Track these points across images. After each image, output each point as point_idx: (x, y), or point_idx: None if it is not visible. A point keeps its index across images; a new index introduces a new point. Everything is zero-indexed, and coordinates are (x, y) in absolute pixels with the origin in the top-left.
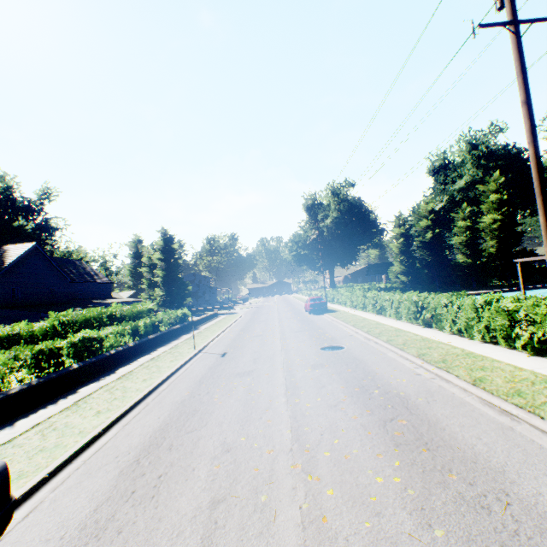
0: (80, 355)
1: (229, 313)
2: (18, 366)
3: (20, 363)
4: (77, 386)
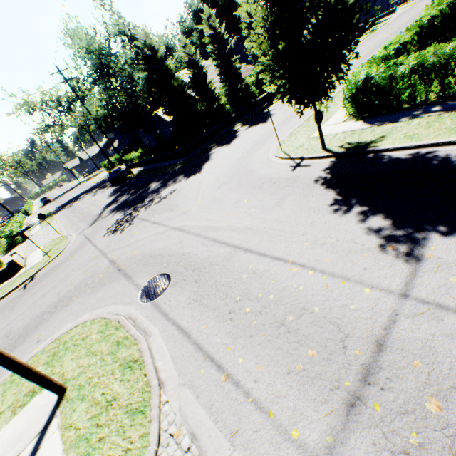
0: None
1: (384, 21)
2: None
3: None
4: None
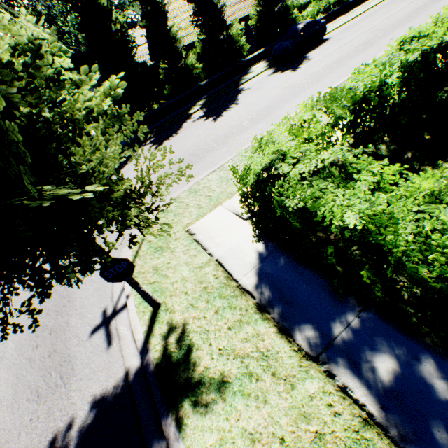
0: (337, 5)
1: None
2: (318, 12)
3: (318, 10)
4: (335, 19)
